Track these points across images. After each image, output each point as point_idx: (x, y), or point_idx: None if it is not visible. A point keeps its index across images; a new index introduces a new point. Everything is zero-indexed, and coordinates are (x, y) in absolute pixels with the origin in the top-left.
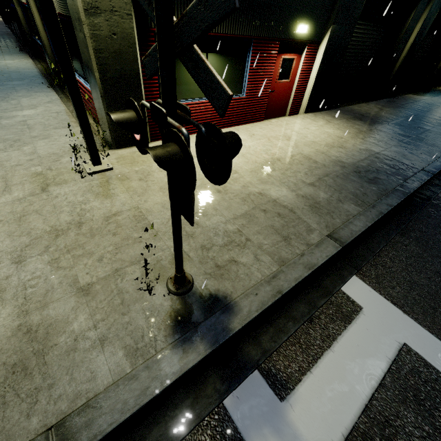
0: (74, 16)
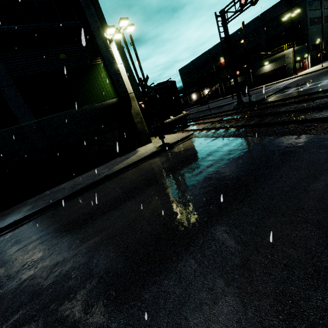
0: (288, 63)
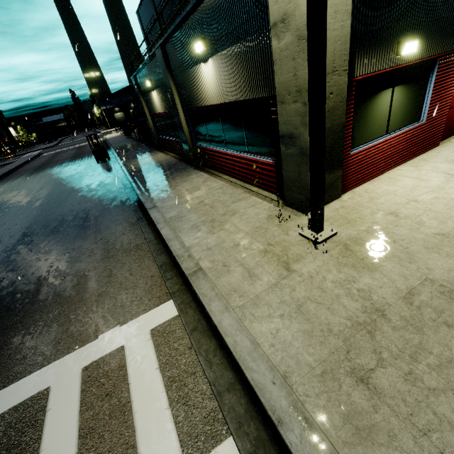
0: (285, 91)
